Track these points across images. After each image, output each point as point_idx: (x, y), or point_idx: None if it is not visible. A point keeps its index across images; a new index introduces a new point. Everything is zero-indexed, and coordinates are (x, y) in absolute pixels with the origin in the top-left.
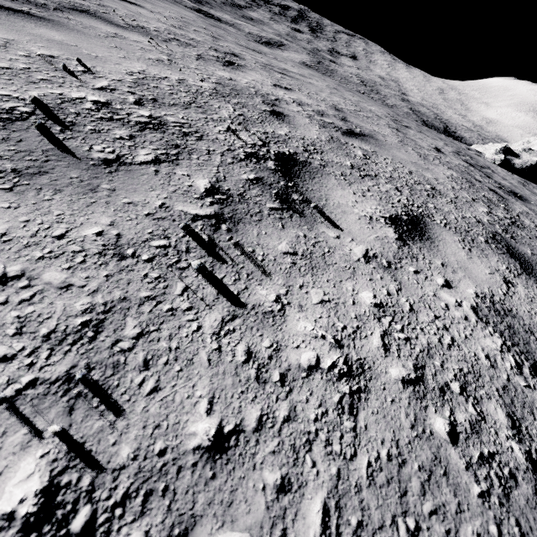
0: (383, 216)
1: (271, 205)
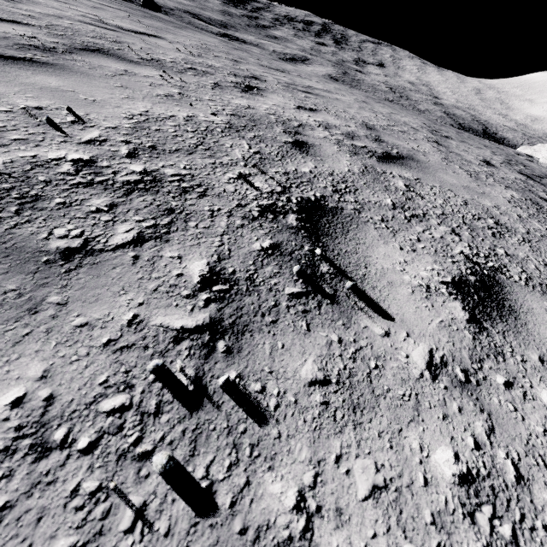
0: (444, 282)
1: (291, 289)
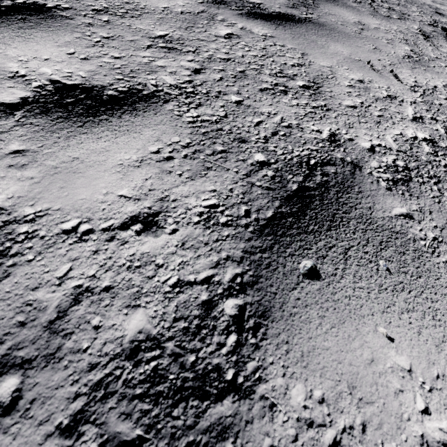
0: None
1: (441, 38)
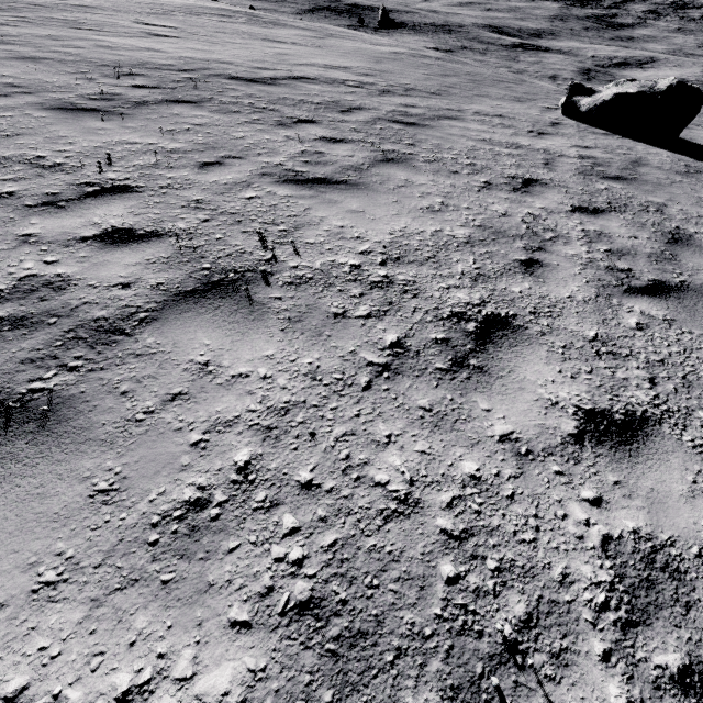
0: None
1: None
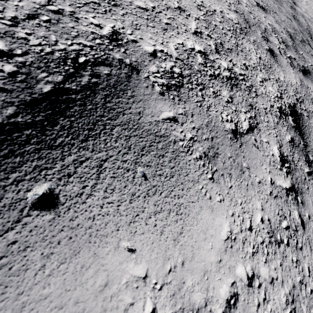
0: (254, 0)
1: None
